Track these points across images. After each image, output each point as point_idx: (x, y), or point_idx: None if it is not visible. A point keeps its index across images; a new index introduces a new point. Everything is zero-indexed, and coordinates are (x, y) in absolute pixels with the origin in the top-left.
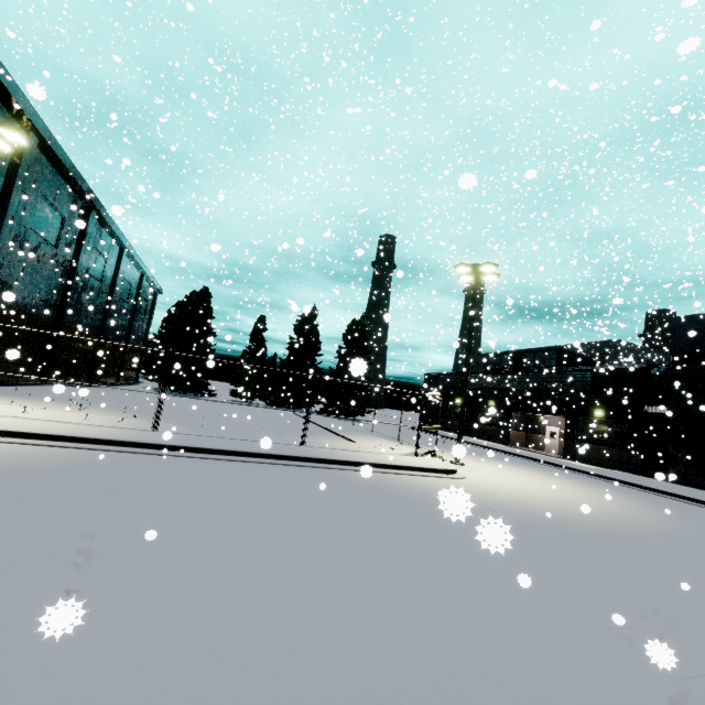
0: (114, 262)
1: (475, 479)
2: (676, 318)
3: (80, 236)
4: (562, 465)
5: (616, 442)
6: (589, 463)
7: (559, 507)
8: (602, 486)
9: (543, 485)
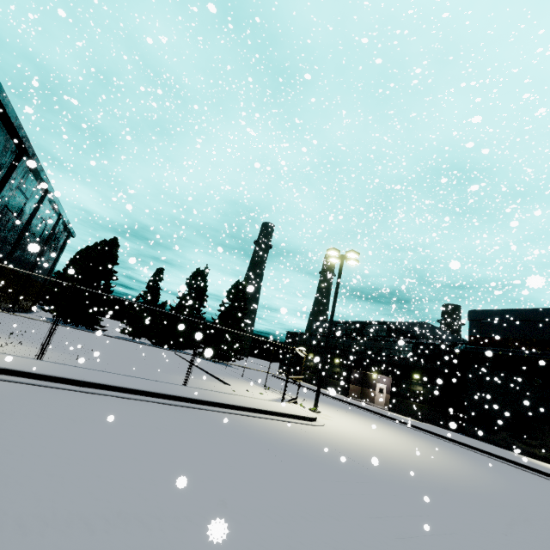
0: (34, 203)
1: (331, 427)
2: (472, 311)
3: (7, 174)
4: (391, 417)
5: (428, 400)
6: (408, 416)
7: (402, 458)
8: (423, 437)
9: (383, 435)
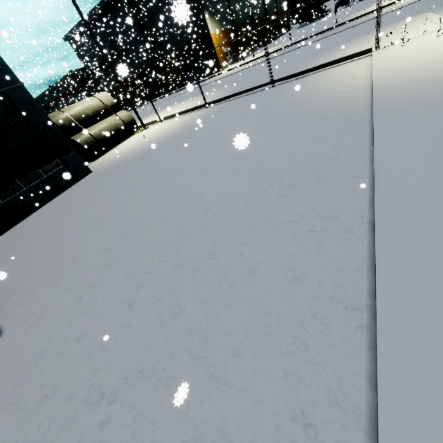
0: None
1: None
2: None
3: None
4: None
5: None
6: None
7: None
8: None
9: None
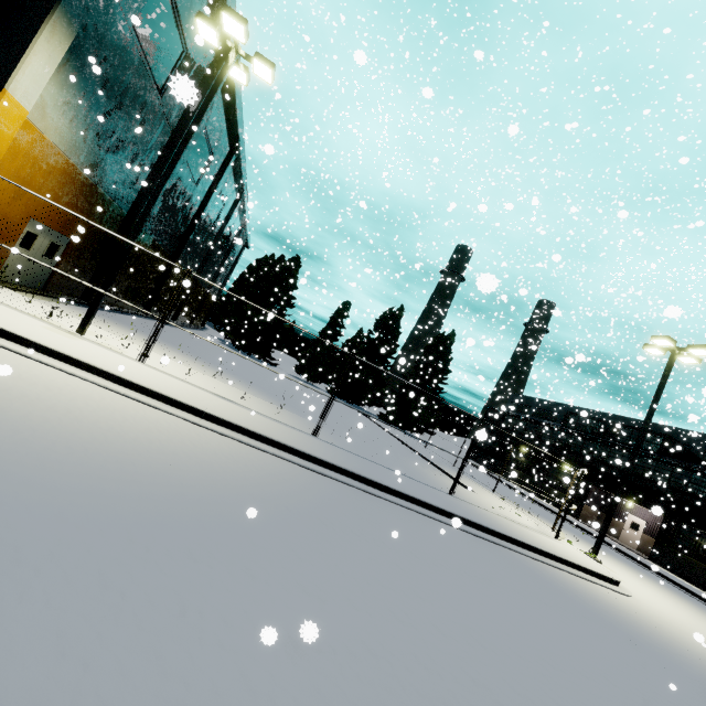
0: (228, 209)
1: (643, 601)
2: None
3: (217, 178)
4: (674, 580)
5: None
6: (685, 578)
7: None
8: None
9: None
